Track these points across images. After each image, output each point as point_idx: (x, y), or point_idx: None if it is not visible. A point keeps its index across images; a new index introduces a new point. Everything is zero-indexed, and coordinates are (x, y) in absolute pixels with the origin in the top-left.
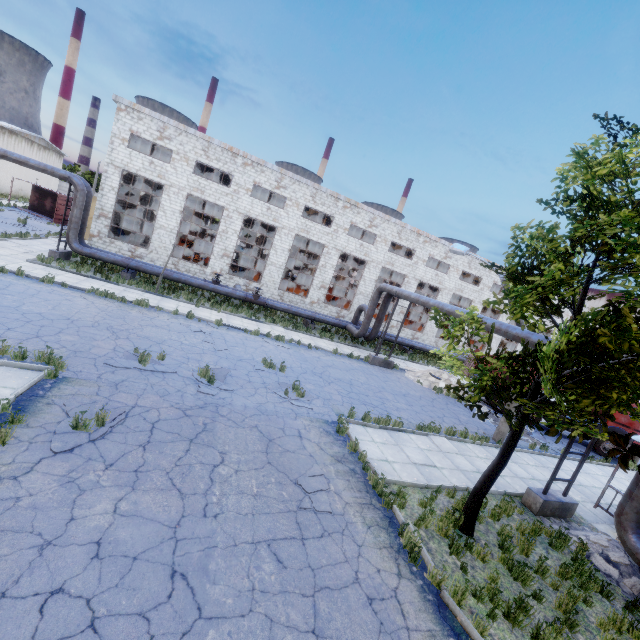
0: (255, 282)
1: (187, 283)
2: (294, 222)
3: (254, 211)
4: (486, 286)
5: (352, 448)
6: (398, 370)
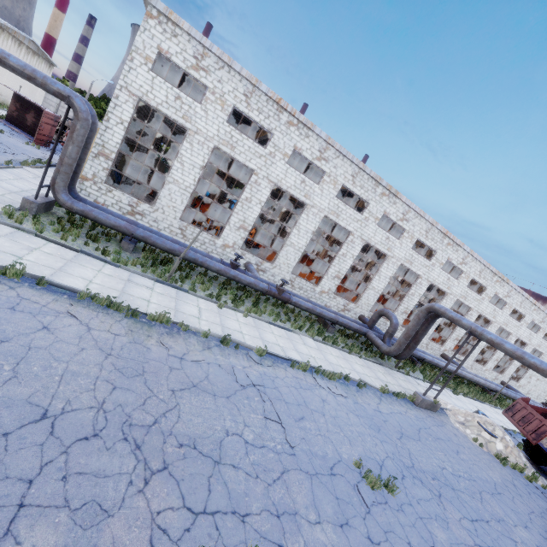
0: (268, 262)
1: (204, 266)
2: (326, 202)
3: (286, 181)
4: (487, 296)
5: None
6: (439, 411)
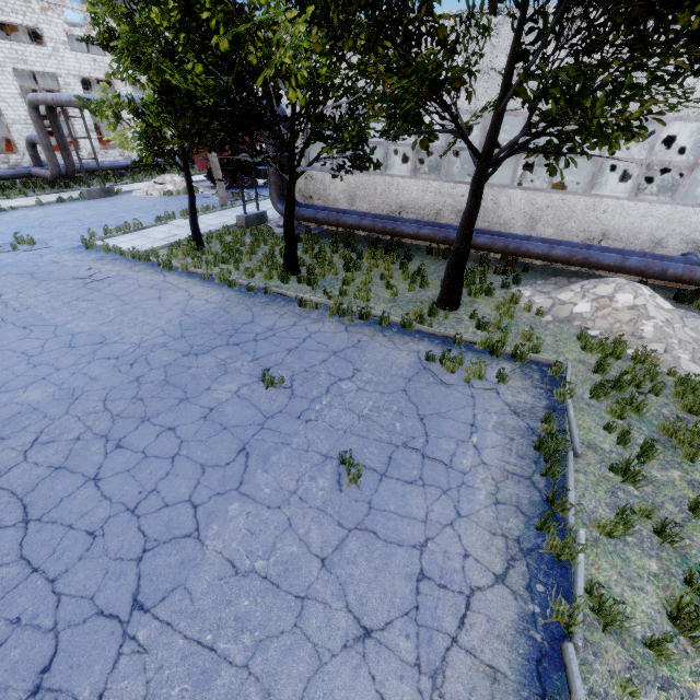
0: None
1: None
2: None
3: None
4: None
5: (106, 250)
6: (124, 194)
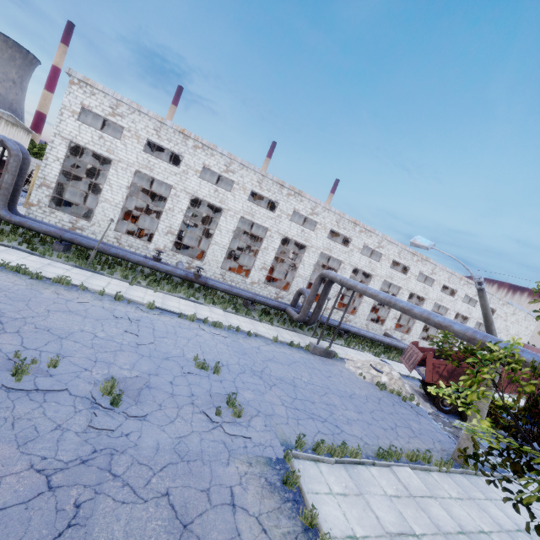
0: (198, 260)
1: (125, 259)
2: (240, 205)
3: (202, 192)
4: (413, 275)
5: (307, 520)
6: (338, 359)
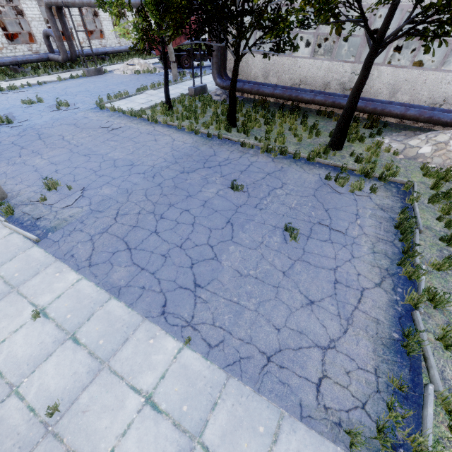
0: None
1: None
2: None
3: None
4: None
5: (113, 110)
6: (108, 73)
